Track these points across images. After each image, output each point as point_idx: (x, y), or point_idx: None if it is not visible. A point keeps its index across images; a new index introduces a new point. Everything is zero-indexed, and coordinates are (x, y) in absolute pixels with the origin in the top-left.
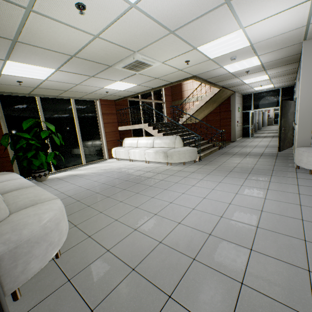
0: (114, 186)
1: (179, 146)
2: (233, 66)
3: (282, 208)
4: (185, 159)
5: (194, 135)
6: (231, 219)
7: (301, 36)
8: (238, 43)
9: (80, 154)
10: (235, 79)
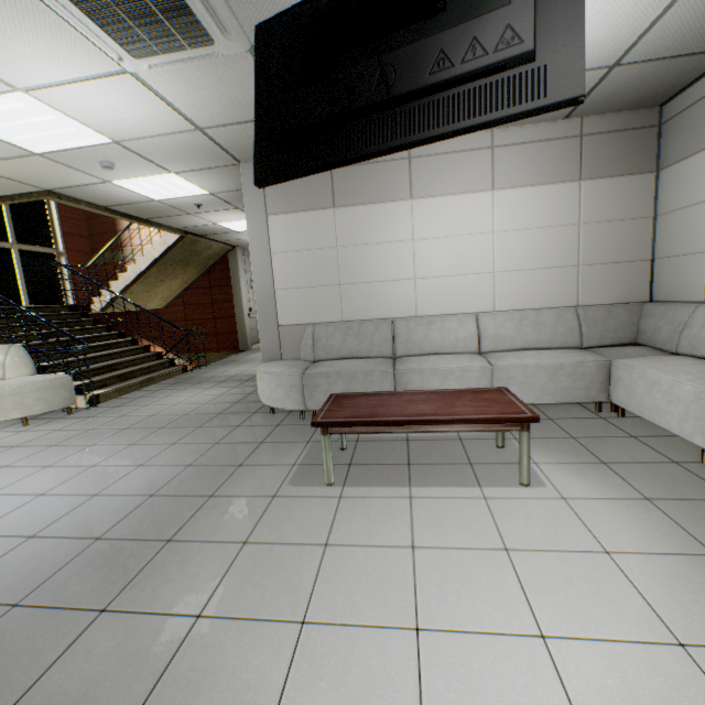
0: None
1: (19, 375)
2: (141, 186)
3: (96, 516)
4: (26, 408)
5: (119, 341)
6: None
7: (219, 150)
8: (68, 128)
9: None
10: (193, 217)
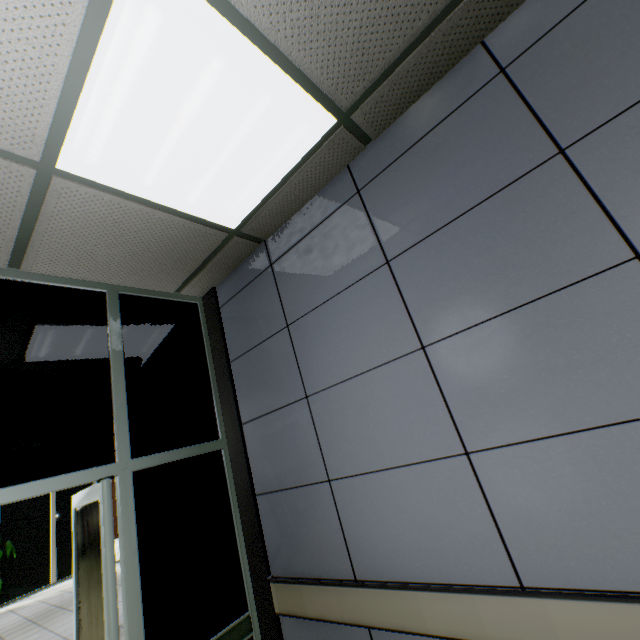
0: (32, 619)
1: None
2: None
3: None
4: None
5: None
6: (69, 638)
7: None
8: None
9: (50, 565)
10: None
